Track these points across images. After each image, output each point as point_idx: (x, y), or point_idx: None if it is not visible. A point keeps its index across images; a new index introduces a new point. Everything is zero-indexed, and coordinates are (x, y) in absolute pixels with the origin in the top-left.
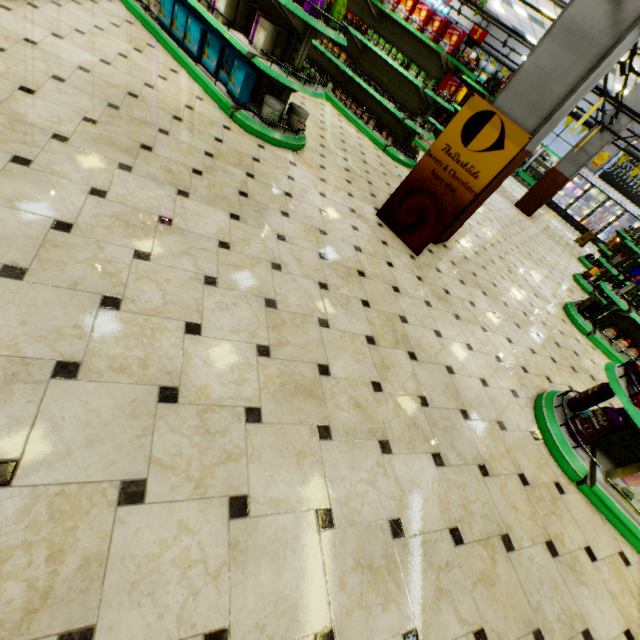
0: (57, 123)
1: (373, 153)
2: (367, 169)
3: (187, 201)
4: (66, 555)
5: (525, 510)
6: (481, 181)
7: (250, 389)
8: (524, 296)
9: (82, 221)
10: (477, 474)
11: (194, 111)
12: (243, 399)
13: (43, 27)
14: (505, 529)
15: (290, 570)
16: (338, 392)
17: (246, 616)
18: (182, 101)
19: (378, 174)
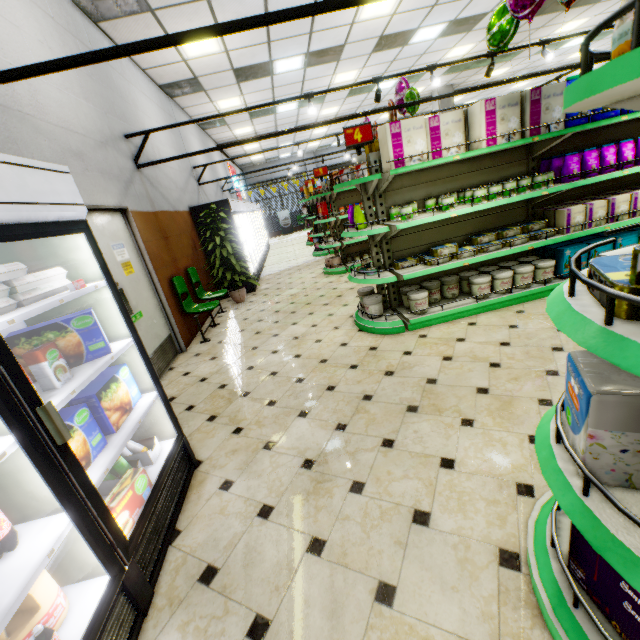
0: None
1: None
2: None
3: None
4: None
5: None
6: None
7: None
8: None
9: None
10: None
11: None
12: None
13: None
14: None
15: None
16: None
17: None
18: None
19: None
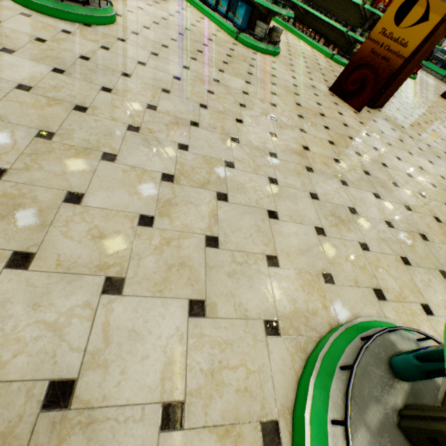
0: (161, 41)
1: (323, 60)
2: (320, 68)
3: (224, 74)
4: (212, 174)
5: (437, 230)
6: (409, 48)
7: (270, 146)
8: (445, 144)
9: (183, 77)
10: (403, 208)
11: (217, 36)
12: (267, 149)
13: (142, 2)
14: (422, 232)
15: (300, 206)
16: (314, 158)
17: (283, 211)
18: (210, 32)
19: (328, 71)
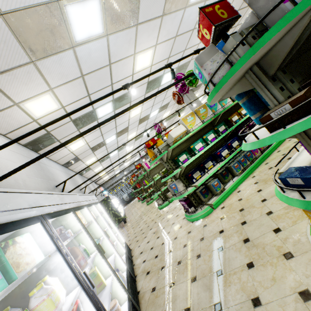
0: None
1: None
2: None
3: None
4: None
5: None
6: None
7: None
8: None
9: None
10: None
11: None
12: None
13: None
14: None
15: None
16: None
17: None
18: None
19: None
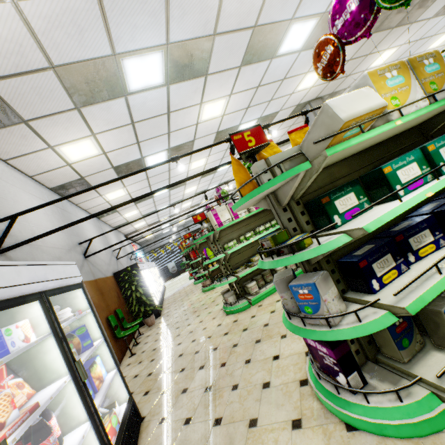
0: None
1: None
2: None
3: None
4: None
5: None
6: None
7: None
8: None
9: None
10: None
11: None
12: None
13: None
14: None
15: None
16: None
17: None
18: None
19: None
